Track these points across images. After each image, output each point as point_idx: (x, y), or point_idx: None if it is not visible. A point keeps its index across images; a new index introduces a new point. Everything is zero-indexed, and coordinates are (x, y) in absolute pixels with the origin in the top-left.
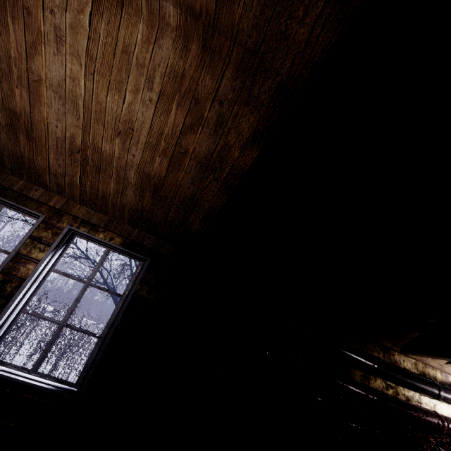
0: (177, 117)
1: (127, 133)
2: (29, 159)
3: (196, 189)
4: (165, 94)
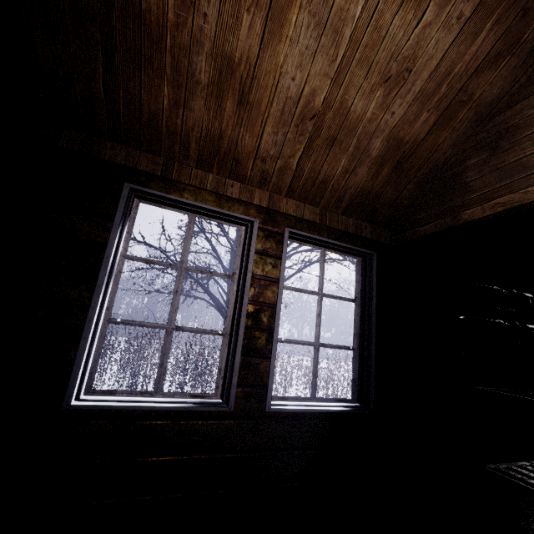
0: (484, 43)
1: (399, 78)
2: (230, 139)
3: (454, 152)
4: (487, 3)
